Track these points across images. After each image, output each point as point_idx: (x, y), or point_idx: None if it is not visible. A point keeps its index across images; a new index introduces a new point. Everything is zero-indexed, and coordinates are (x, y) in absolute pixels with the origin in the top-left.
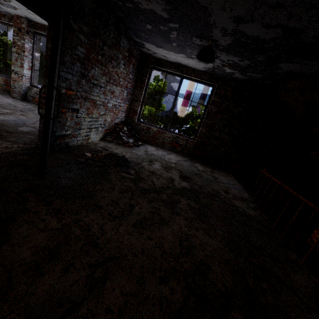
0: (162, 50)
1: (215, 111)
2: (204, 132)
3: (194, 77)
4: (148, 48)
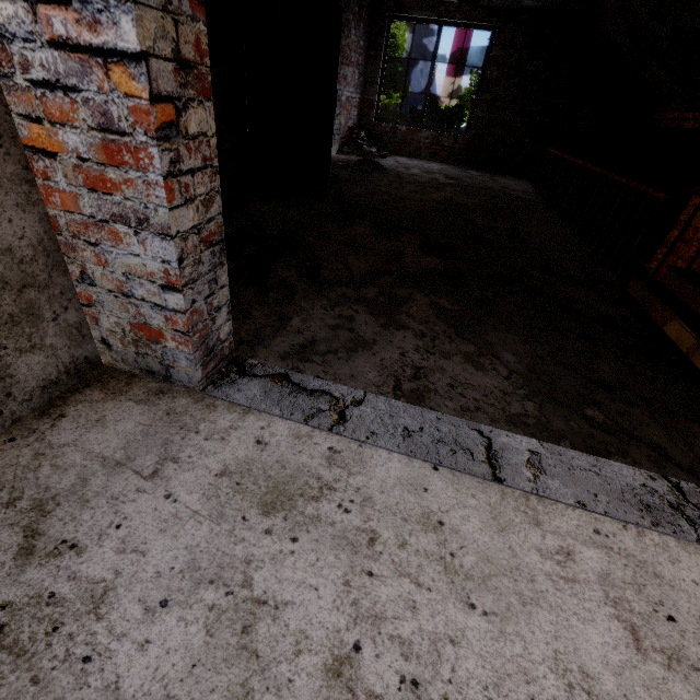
0: None
1: (497, 75)
2: (480, 118)
3: (460, 20)
4: None
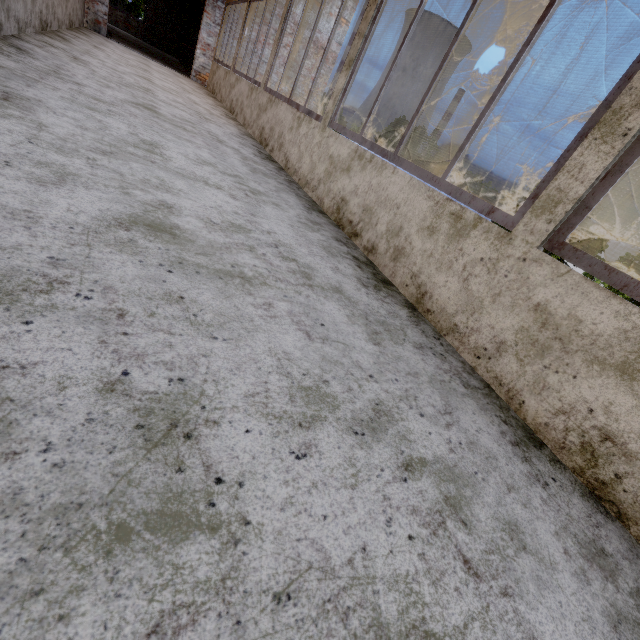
0: None
1: None
2: (151, 17)
3: None
4: None
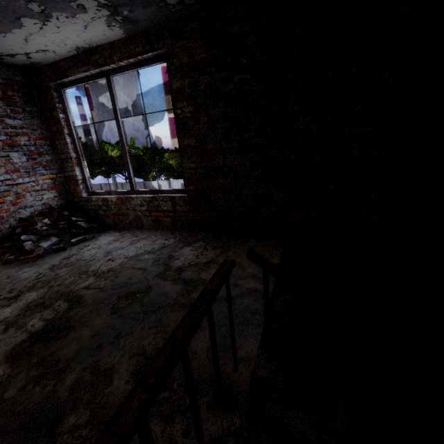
0: (7, 39)
1: (191, 111)
2: (192, 169)
3: (120, 61)
4: (1, 52)
